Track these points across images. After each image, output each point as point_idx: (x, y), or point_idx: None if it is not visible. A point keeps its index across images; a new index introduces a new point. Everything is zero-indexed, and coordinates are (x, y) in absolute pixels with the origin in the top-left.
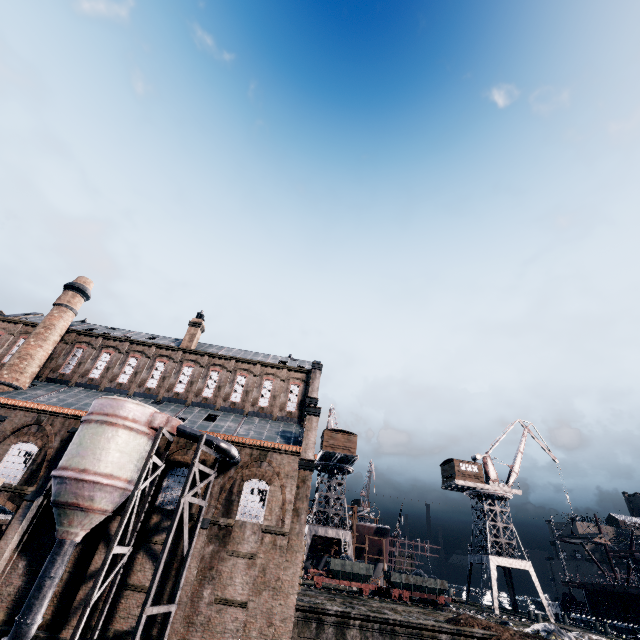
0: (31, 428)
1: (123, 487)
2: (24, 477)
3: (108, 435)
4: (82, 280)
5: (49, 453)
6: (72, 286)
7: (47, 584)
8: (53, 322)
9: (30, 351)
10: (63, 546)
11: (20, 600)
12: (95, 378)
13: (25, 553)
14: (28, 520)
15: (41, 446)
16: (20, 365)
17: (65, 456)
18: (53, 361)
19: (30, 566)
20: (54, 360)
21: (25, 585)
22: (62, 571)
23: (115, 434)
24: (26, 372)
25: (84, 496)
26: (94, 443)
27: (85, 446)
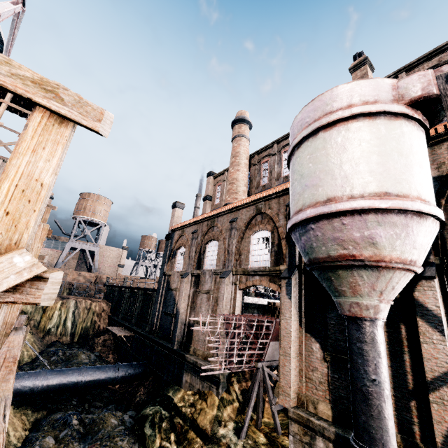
0: (256, 219)
1: (424, 212)
2: (272, 259)
3: (335, 141)
4: (239, 114)
5: (280, 232)
6: (234, 121)
7: (372, 392)
8: (236, 151)
9: (233, 176)
10: (362, 328)
11: (336, 393)
12: (287, 175)
13: (311, 334)
14: (295, 298)
15: (271, 229)
16: (232, 188)
17: (290, 203)
18: (253, 181)
19: (325, 350)
20: (253, 180)
21: (332, 374)
22: (385, 371)
23: (346, 135)
24: (238, 192)
25: (353, 240)
26: (319, 162)
27: (308, 173)
